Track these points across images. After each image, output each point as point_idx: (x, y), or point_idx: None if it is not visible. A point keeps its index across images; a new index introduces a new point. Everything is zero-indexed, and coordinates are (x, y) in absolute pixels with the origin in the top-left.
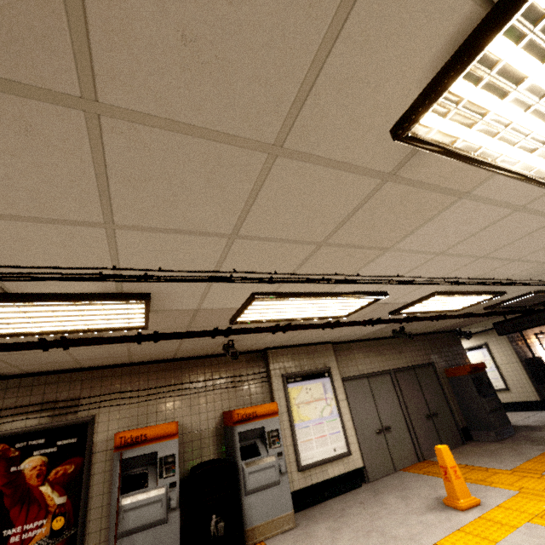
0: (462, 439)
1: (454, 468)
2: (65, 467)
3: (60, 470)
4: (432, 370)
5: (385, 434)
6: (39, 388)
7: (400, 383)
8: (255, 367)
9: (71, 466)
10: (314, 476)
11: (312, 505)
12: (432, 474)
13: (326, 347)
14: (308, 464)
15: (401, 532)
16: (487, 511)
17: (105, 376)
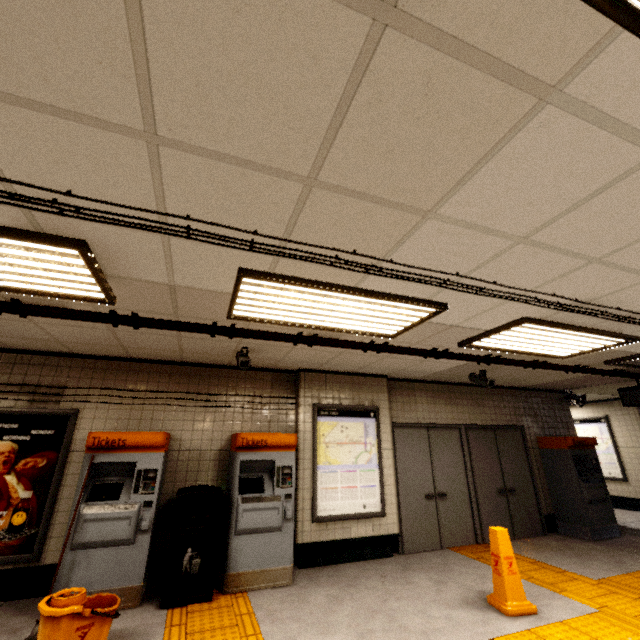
0: (544, 529)
1: (509, 560)
2: (36, 459)
3: (30, 462)
4: (519, 436)
5: (437, 501)
6: (21, 368)
7: (471, 444)
8: (283, 390)
9: (43, 460)
10: (332, 531)
11: (324, 565)
12: (487, 562)
13: (378, 382)
14: (326, 516)
15: (415, 623)
16: (543, 625)
17: (98, 368)
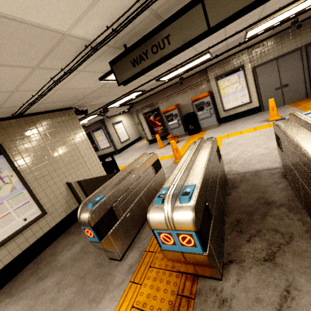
0: None
1: (272, 107)
2: (157, 118)
3: (157, 119)
4: None
5: (282, 89)
6: (144, 103)
7: (310, 53)
8: (203, 77)
9: (158, 117)
10: (231, 112)
11: (231, 121)
12: (295, 106)
13: (242, 53)
14: (228, 109)
15: (238, 128)
16: None
17: (156, 96)
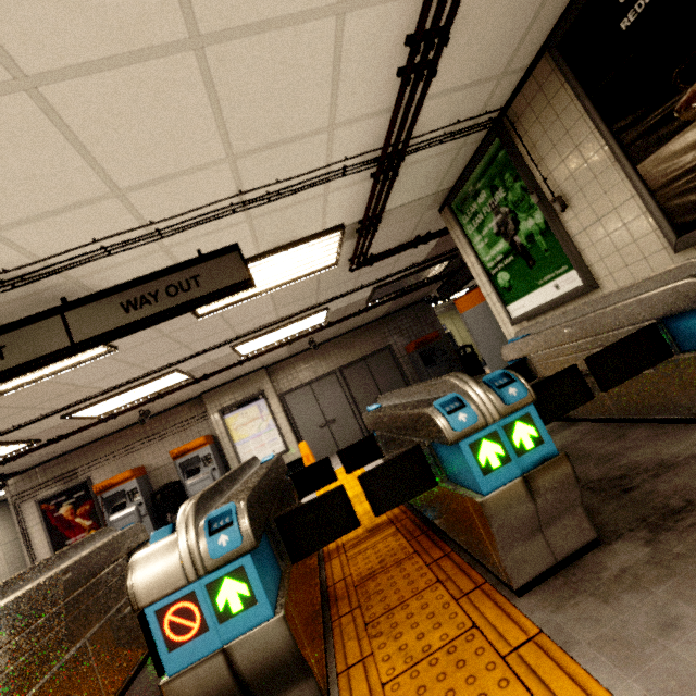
0: None
1: (307, 456)
2: (84, 507)
3: (82, 509)
4: (388, 354)
5: (329, 426)
6: (49, 471)
7: (348, 378)
8: (199, 410)
9: (87, 506)
10: None
11: None
12: None
13: (259, 374)
14: None
15: None
16: None
17: (86, 452)
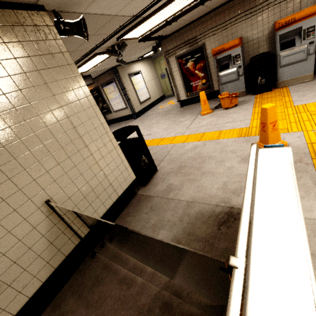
0: None
1: None
2: (200, 64)
3: (198, 66)
4: None
5: None
6: (181, 36)
7: None
8: None
9: (201, 64)
10: None
11: None
12: None
13: None
14: None
15: None
16: None
17: (203, 22)
